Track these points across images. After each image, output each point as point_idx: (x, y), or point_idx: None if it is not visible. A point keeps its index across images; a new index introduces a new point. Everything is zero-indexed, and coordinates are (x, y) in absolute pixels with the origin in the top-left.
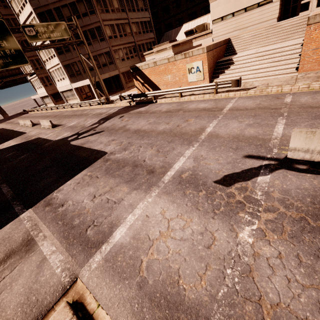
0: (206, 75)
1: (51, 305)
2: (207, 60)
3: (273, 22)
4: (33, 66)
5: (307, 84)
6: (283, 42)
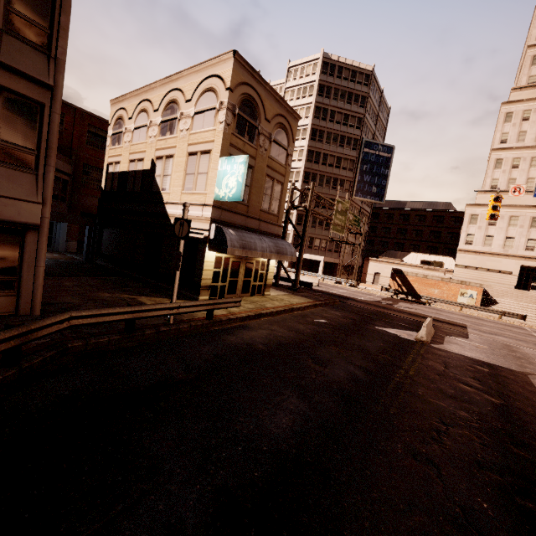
0: (477, 303)
1: None
2: (482, 293)
3: (511, 287)
4: None
5: None
6: (534, 305)
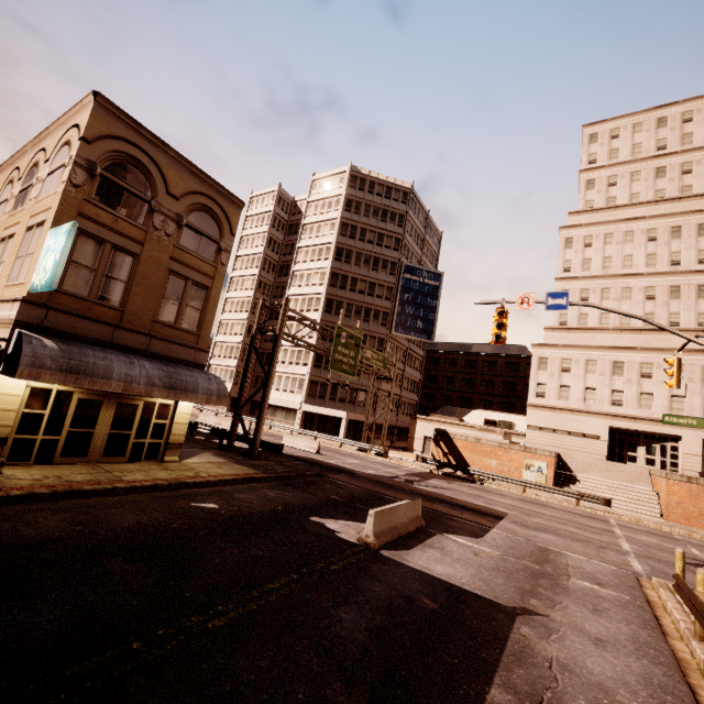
0: (549, 480)
1: (636, 581)
2: (553, 465)
3: (601, 458)
4: (242, 354)
5: (685, 531)
6: (629, 484)
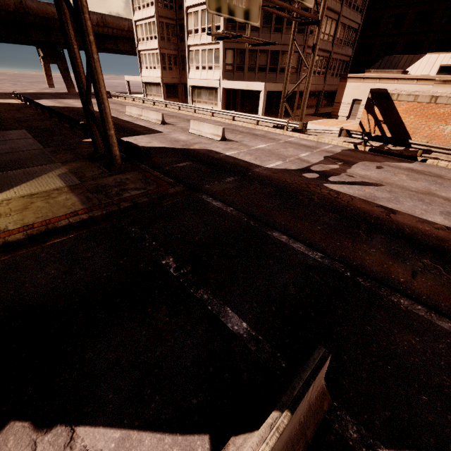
0: None
1: None
2: None
3: None
4: (160, 32)
5: None
6: None
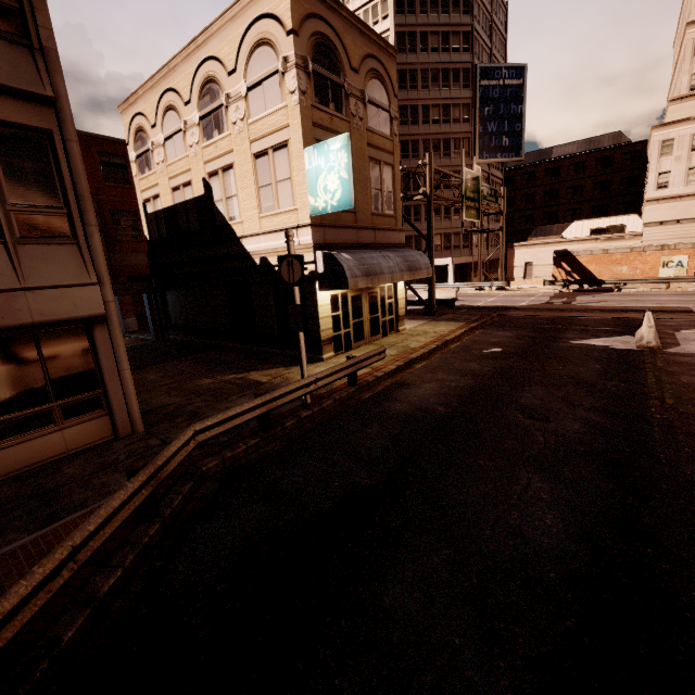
0: (690, 272)
1: None
2: None
3: None
4: None
5: None
6: None
